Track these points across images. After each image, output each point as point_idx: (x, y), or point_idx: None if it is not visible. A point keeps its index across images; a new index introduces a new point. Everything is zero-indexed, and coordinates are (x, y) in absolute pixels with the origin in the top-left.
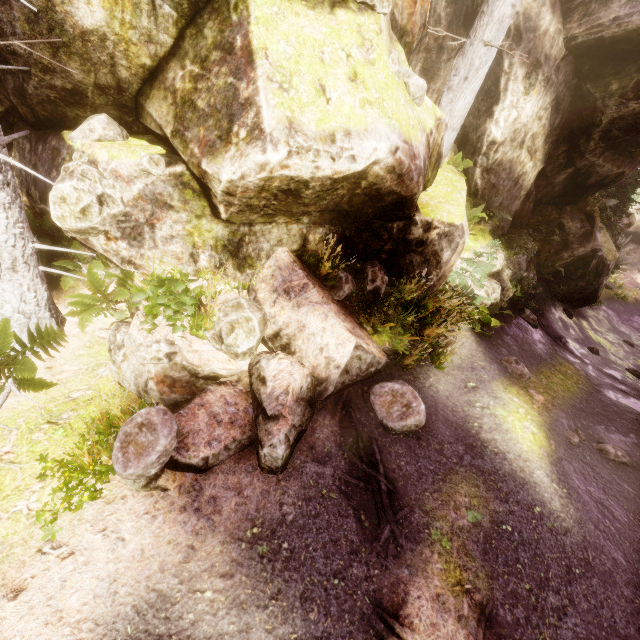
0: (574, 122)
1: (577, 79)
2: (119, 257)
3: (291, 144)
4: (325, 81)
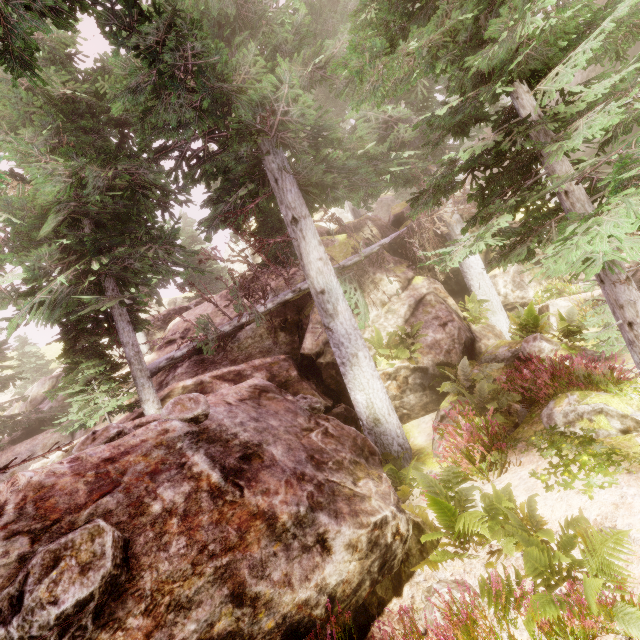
0: None
1: None
2: (519, 298)
3: None
4: None
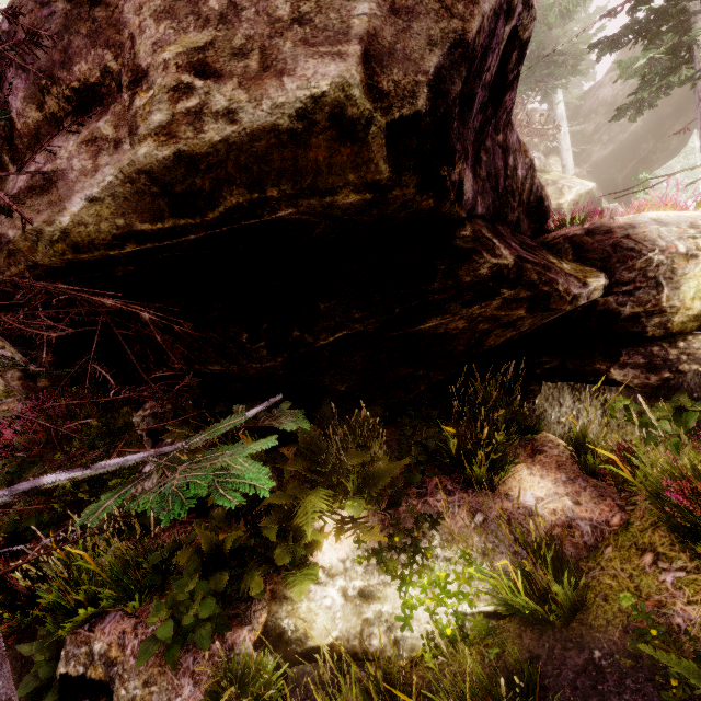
0: (607, 190)
1: (596, 178)
2: None
3: (579, 186)
4: (570, 180)
